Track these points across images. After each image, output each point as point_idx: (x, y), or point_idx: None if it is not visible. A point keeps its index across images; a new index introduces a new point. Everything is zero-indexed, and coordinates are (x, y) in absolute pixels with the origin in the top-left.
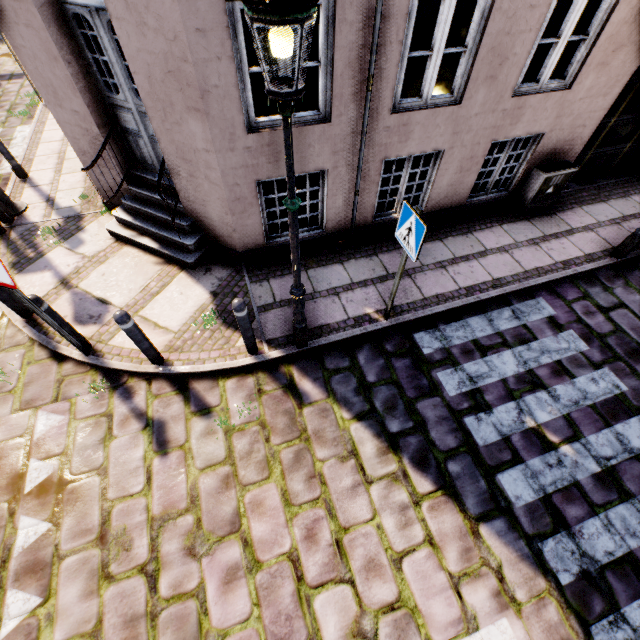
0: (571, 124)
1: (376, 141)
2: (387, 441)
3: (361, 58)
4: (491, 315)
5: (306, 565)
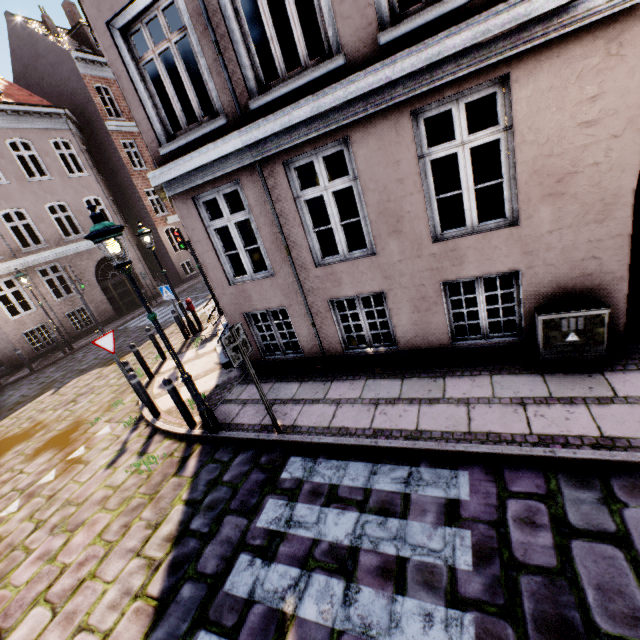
0: (564, 257)
1: (314, 286)
2: (180, 531)
3: (279, 238)
4: (380, 467)
5: (60, 580)
